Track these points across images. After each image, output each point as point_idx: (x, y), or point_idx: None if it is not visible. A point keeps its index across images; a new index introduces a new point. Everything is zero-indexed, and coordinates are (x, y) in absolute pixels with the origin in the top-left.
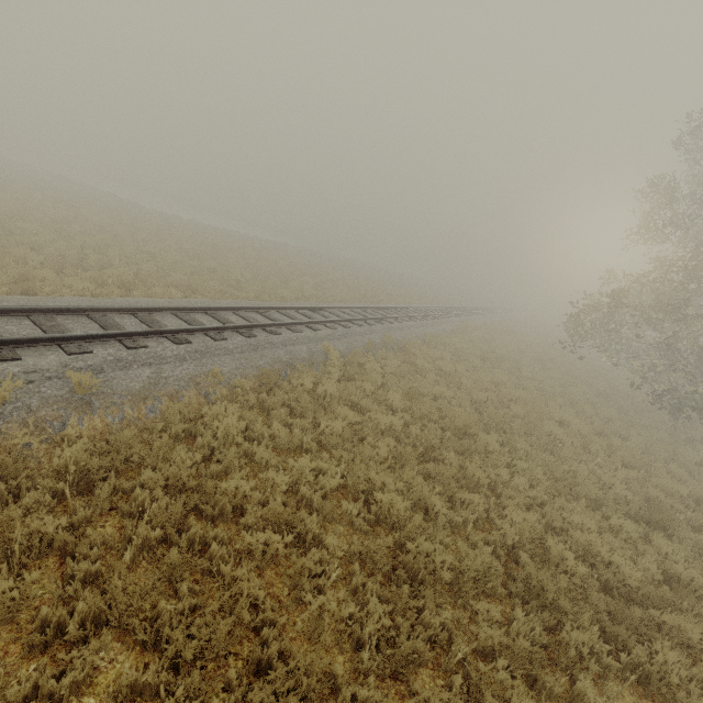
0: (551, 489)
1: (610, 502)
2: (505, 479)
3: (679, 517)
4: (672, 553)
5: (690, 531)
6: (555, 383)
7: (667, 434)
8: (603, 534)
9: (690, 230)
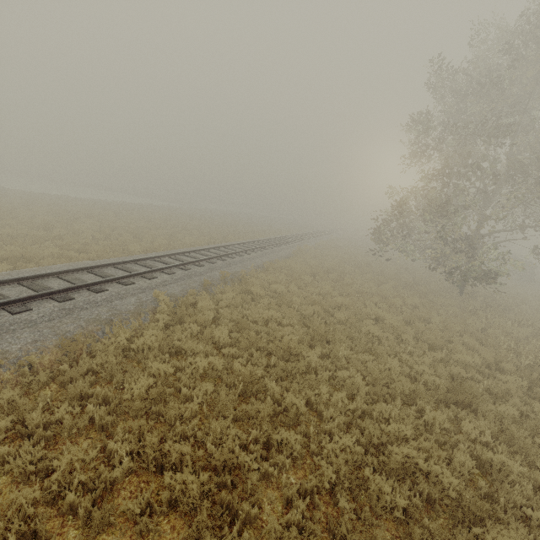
0: (371, 393)
1: (422, 394)
2: (326, 397)
3: (479, 390)
4: (480, 435)
5: (489, 399)
6: (371, 284)
7: (457, 309)
8: (418, 440)
9: (444, 150)
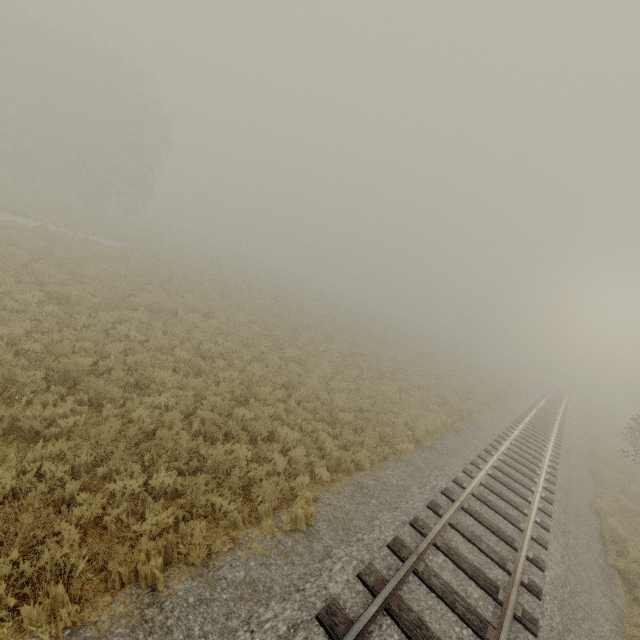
0: None
1: None
2: None
3: None
4: None
5: None
6: (630, 421)
7: None
8: None
9: None
